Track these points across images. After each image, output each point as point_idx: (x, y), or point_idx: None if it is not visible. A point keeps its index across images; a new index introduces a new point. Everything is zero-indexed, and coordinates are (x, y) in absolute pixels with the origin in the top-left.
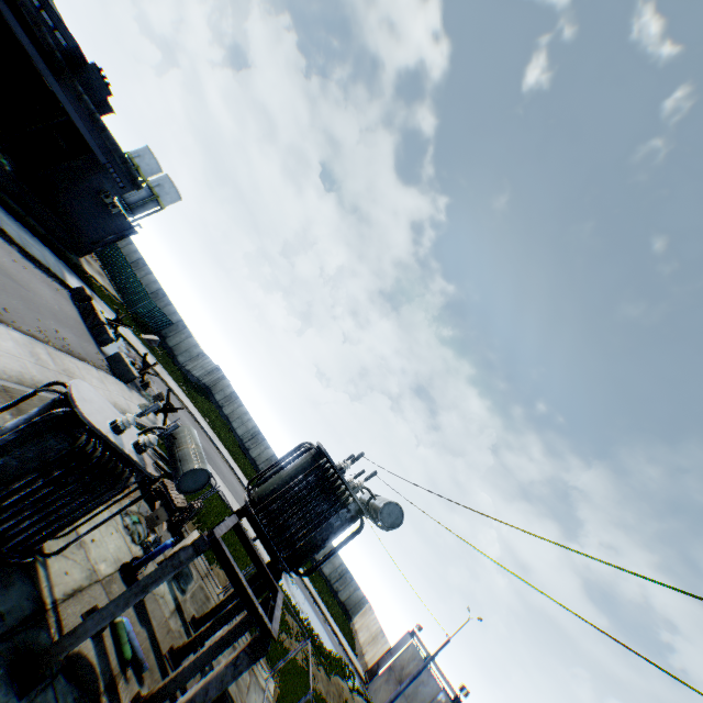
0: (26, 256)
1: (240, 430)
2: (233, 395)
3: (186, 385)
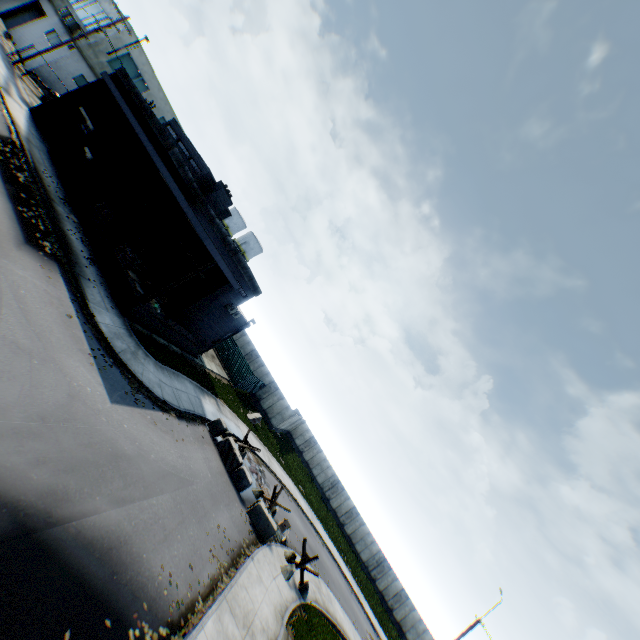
0: (179, 415)
1: (319, 477)
2: (312, 440)
3: (281, 454)
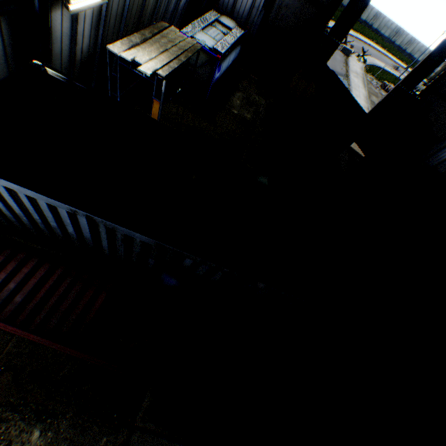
0: None
1: None
2: None
3: None
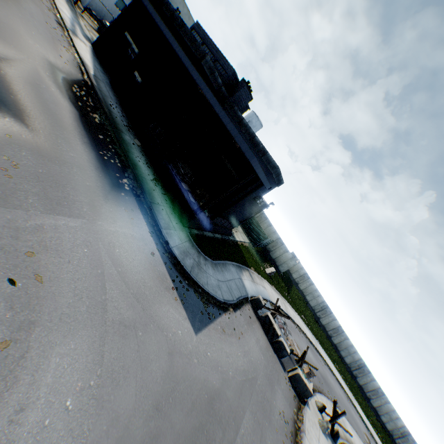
0: (233, 306)
1: (311, 302)
2: (305, 276)
3: (289, 294)
